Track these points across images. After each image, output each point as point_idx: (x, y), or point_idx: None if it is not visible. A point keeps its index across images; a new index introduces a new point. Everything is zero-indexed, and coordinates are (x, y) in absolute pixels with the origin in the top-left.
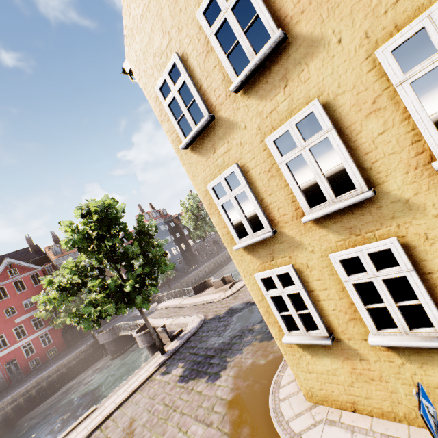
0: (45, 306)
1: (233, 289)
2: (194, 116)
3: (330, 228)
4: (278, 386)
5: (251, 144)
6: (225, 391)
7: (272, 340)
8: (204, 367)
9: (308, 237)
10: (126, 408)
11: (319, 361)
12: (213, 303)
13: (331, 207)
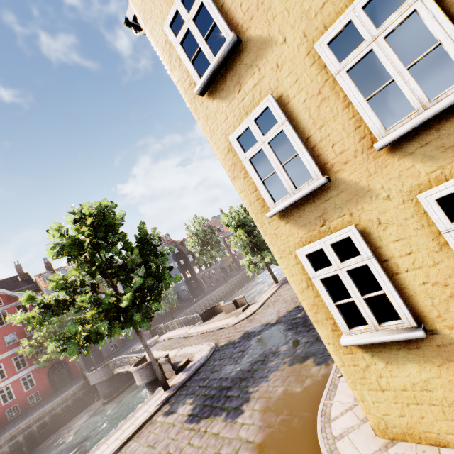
0: (30, 341)
1: (247, 312)
2: (213, 49)
3: (417, 155)
4: (328, 418)
5: (292, 61)
6: (251, 430)
7: (305, 362)
8: (219, 402)
9: (380, 178)
10: None
11: (399, 370)
12: (224, 329)
13: (426, 110)
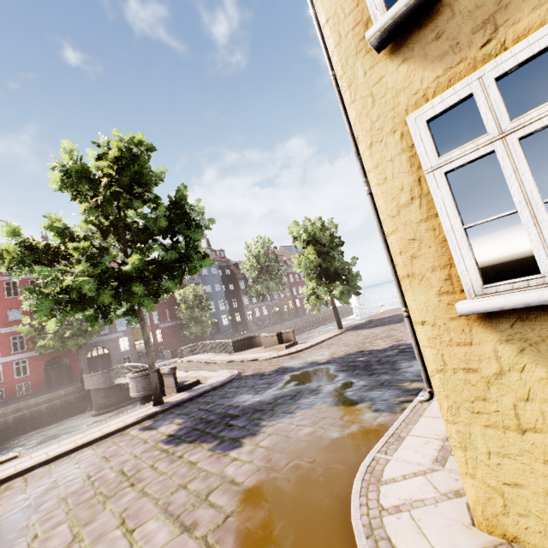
0: (33, 321)
1: (292, 349)
2: None
3: None
4: (377, 478)
5: None
6: (244, 469)
7: (356, 405)
8: (215, 429)
9: None
10: (57, 466)
11: None
12: (256, 361)
13: None
